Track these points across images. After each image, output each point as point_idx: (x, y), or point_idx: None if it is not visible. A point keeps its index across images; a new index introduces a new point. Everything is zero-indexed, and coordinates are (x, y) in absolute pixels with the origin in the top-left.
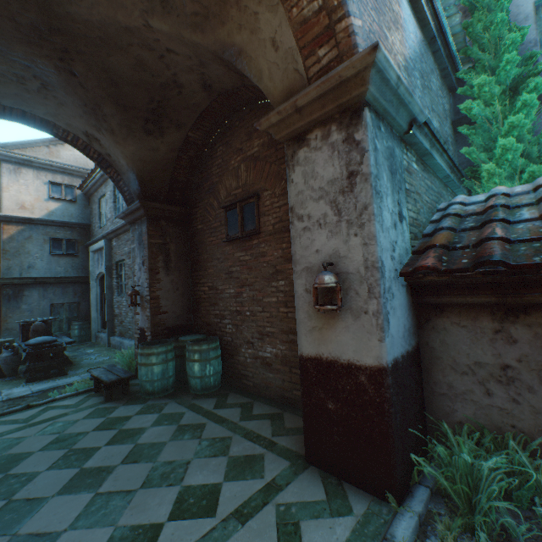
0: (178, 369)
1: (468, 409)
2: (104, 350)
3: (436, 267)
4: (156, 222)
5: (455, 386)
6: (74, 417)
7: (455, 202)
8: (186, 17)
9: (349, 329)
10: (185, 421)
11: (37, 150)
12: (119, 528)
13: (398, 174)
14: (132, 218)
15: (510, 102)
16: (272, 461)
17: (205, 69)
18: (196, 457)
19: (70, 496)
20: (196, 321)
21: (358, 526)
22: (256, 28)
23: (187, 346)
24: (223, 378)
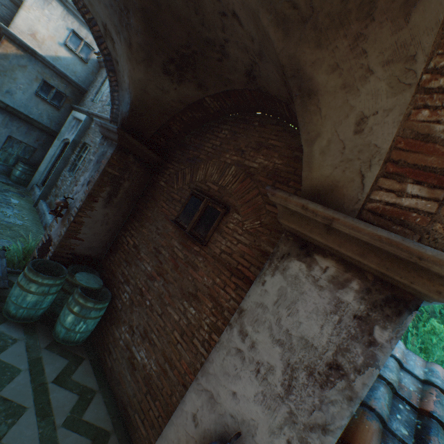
0: (56, 301)
1: None
2: (27, 208)
3: None
4: (124, 154)
5: None
6: None
7: (394, 356)
8: None
9: None
10: (10, 391)
11: None
12: None
13: None
14: (106, 133)
15: None
16: None
17: (260, 61)
18: None
19: None
20: (106, 260)
21: None
22: (354, 85)
23: (75, 292)
24: (94, 332)
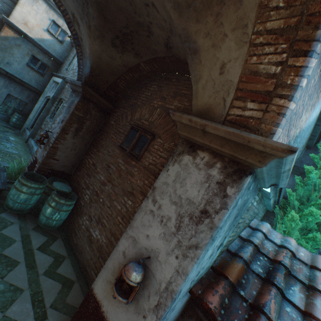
0: (40, 200)
1: None
2: (20, 143)
3: (215, 314)
4: (86, 101)
5: None
6: None
7: (262, 231)
8: None
9: (128, 312)
10: (9, 251)
11: None
12: None
13: (239, 215)
14: (74, 88)
15: None
16: None
17: (172, 36)
18: None
19: None
20: (74, 175)
21: None
22: (218, 45)
23: (53, 193)
24: (65, 222)
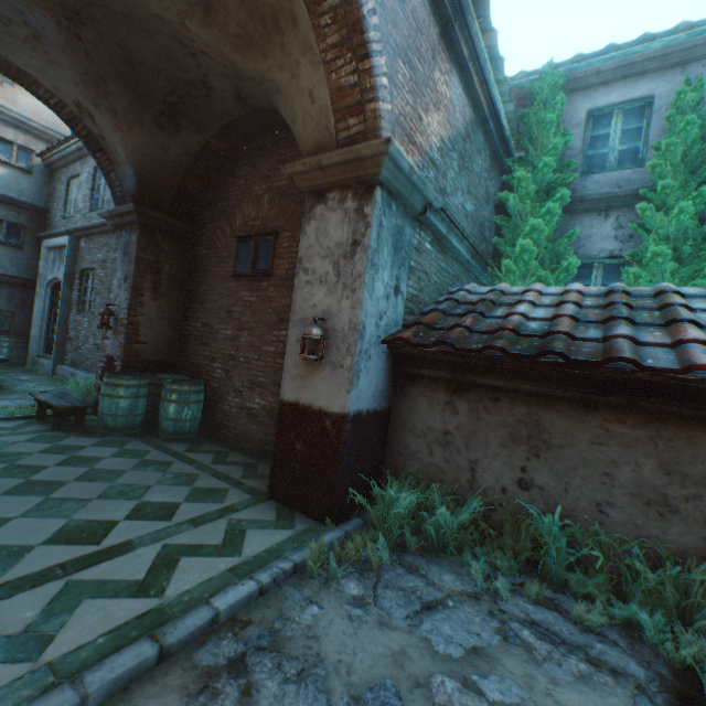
0: (149, 409)
1: (415, 466)
2: (46, 379)
3: (409, 340)
4: (151, 234)
5: (410, 446)
6: (12, 439)
7: (463, 289)
8: (228, 35)
9: (326, 379)
10: (151, 457)
11: None
12: (75, 520)
13: (404, 252)
14: (120, 222)
15: (540, 205)
16: (235, 494)
17: (241, 83)
18: (159, 484)
19: (18, 497)
20: (181, 360)
21: (295, 535)
22: (297, 75)
23: (165, 384)
24: (202, 427)
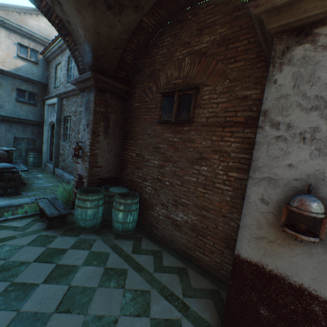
0: (105, 211)
1: None
2: (50, 177)
3: None
4: (102, 93)
5: None
6: (20, 242)
7: None
8: None
9: (312, 256)
10: (110, 264)
11: (9, 14)
12: None
13: None
14: (82, 86)
15: None
16: None
17: None
18: (122, 315)
19: None
20: (122, 176)
21: None
22: None
23: (115, 198)
24: (137, 222)
